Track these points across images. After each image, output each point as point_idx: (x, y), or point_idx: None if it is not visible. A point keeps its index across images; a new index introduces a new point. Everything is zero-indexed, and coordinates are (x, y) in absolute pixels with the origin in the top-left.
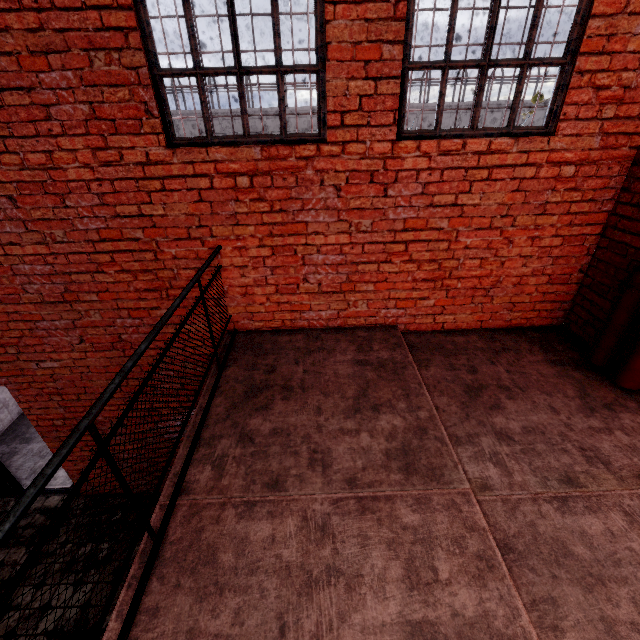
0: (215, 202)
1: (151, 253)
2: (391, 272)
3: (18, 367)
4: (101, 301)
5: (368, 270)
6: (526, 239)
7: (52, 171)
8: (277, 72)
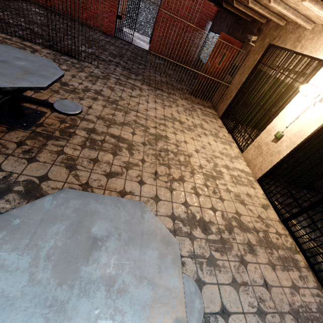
0: None
1: None
2: None
3: None
4: None
5: None
6: None
7: None
8: None
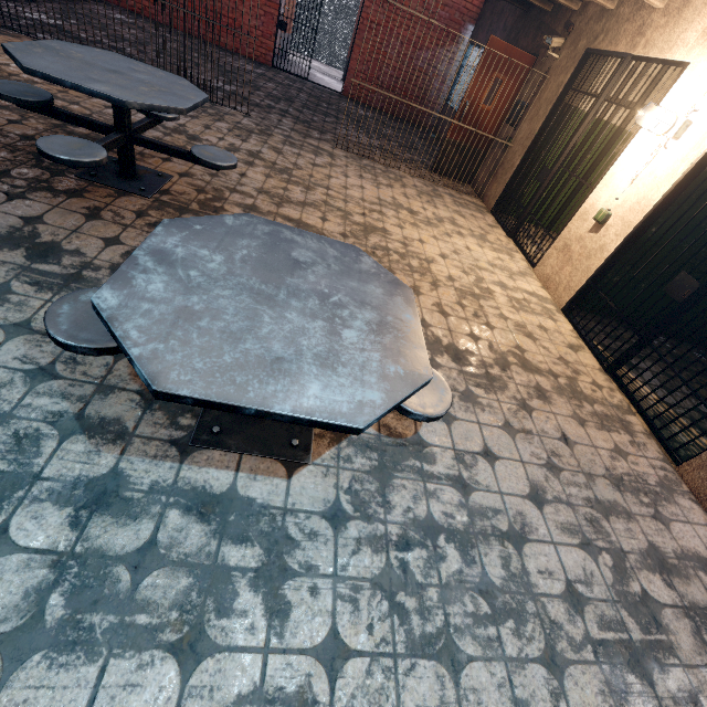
0: None
1: None
2: None
3: None
4: None
5: None
6: None
7: None
8: None
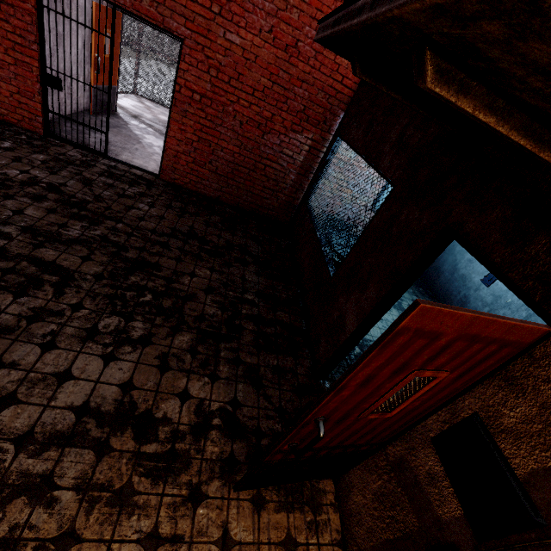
0: None
1: None
2: None
3: (207, 27)
4: (307, 5)
5: None
6: None
7: None
8: None
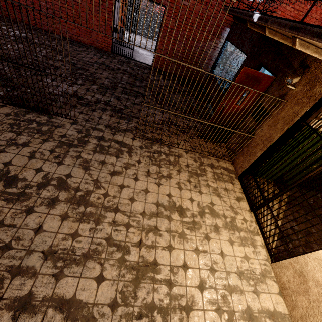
0: None
1: None
2: (287, 9)
3: None
4: None
5: (283, 6)
6: (320, 13)
7: None
8: None
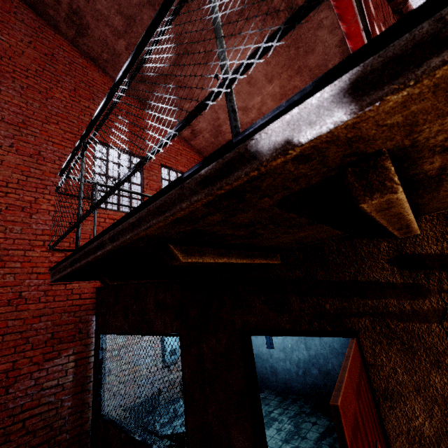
0: (105, 227)
1: (68, 243)
2: None
3: None
4: (21, 268)
5: None
6: None
7: (33, 204)
8: (130, 198)
